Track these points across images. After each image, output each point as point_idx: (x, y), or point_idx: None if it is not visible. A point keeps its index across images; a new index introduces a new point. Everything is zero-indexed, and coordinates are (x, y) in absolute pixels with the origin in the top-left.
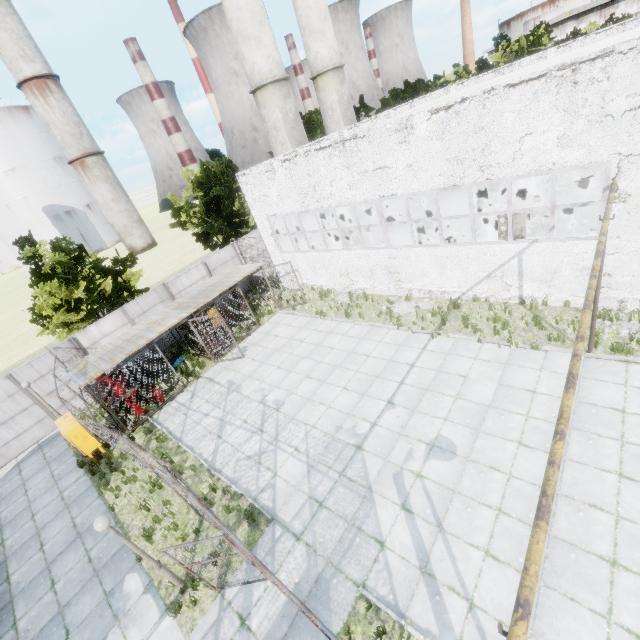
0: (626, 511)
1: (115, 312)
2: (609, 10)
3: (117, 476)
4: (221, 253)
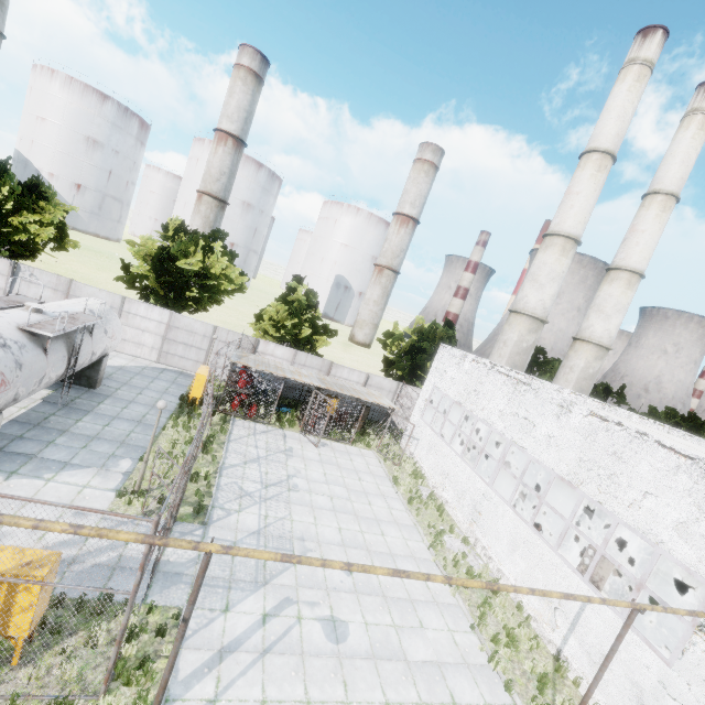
0: None
1: (291, 349)
2: None
3: (185, 420)
4: (386, 380)
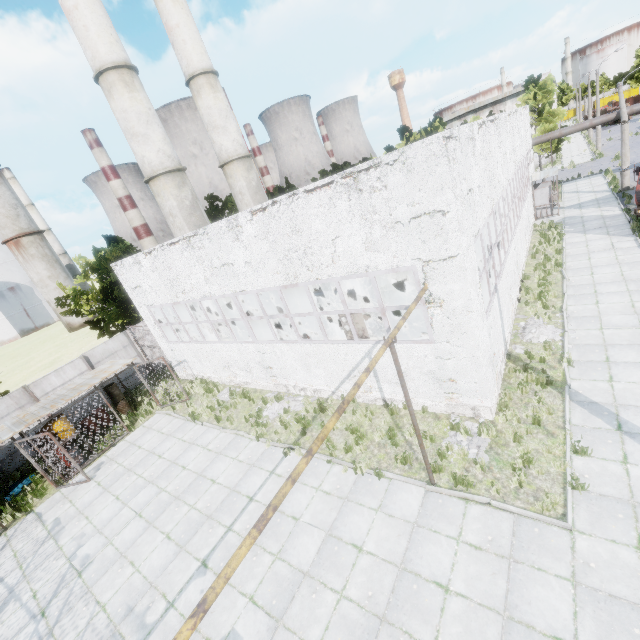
0: None
1: None
2: (499, 106)
3: None
4: (109, 343)
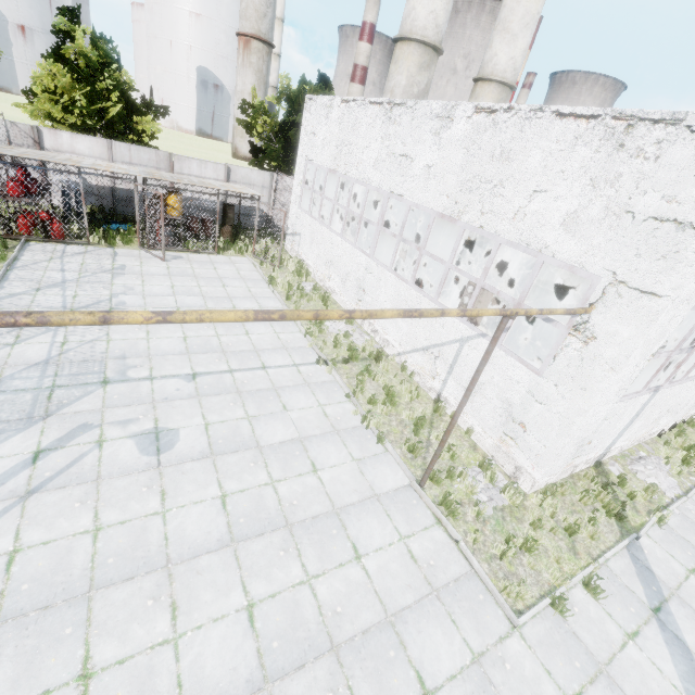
0: (191, 642)
1: (100, 139)
2: None
3: None
4: (254, 173)
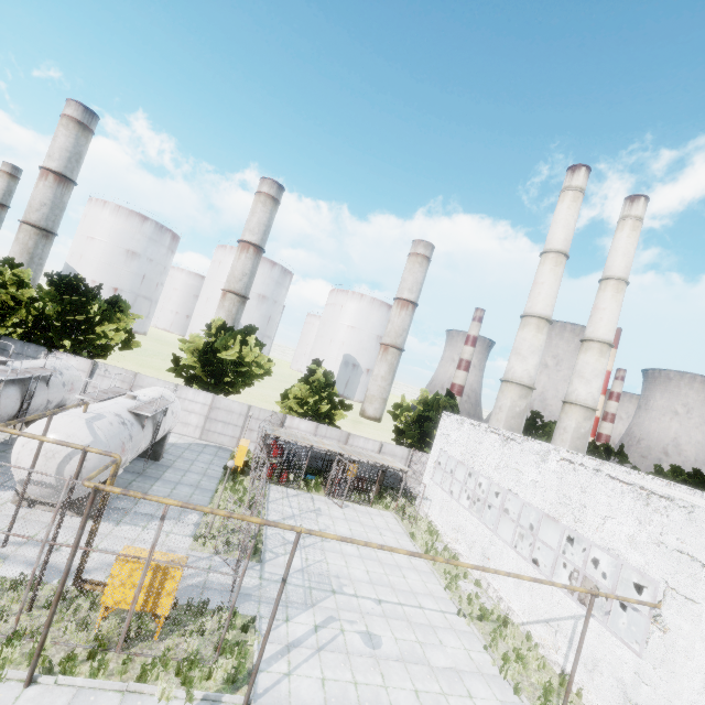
0: None
1: (314, 422)
2: None
3: (231, 485)
4: (398, 448)
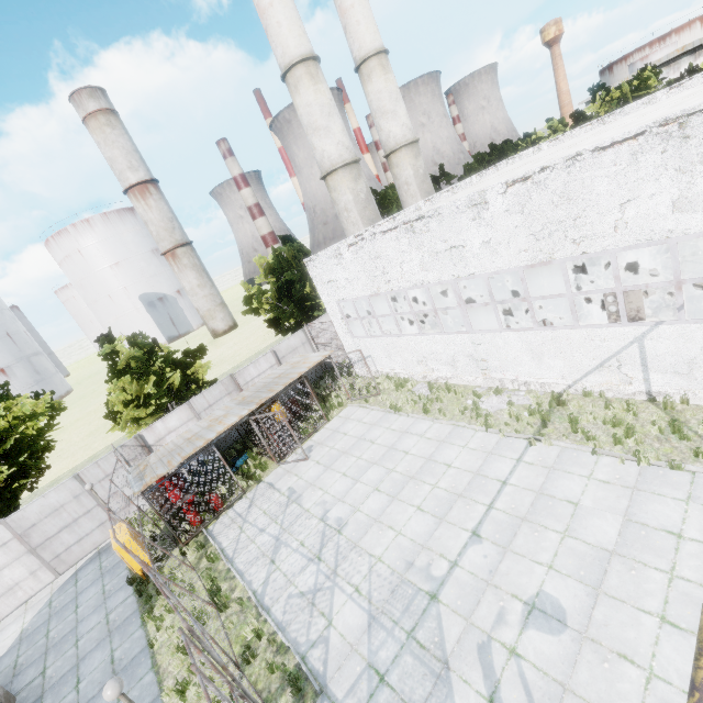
0: None
1: (181, 407)
2: None
3: (163, 601)
4: (291, 339)
